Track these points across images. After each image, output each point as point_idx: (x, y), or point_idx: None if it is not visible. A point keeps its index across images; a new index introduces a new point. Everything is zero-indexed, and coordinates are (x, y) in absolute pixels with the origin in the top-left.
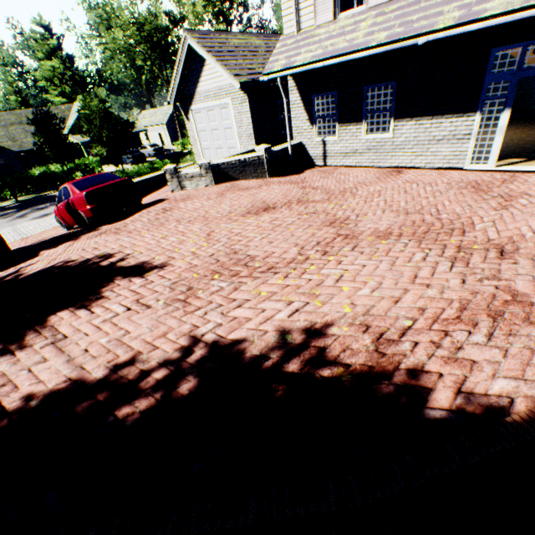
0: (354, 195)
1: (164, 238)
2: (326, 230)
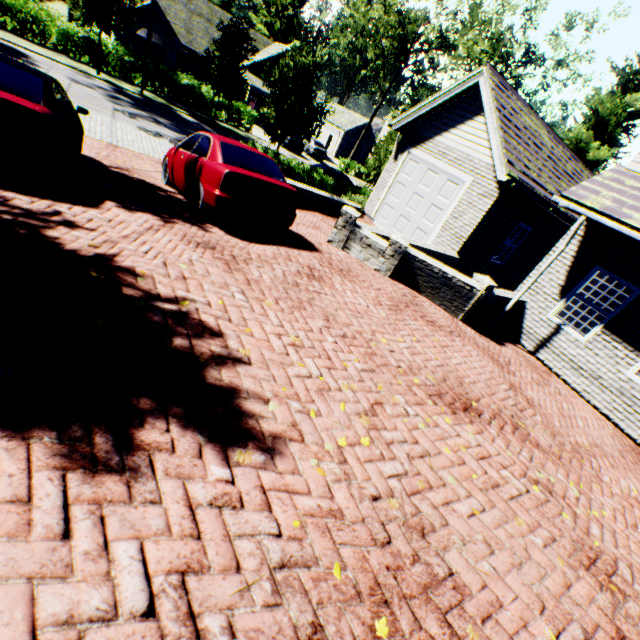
0: (598, 477)
1: (296, 349)
2: (588, 584)
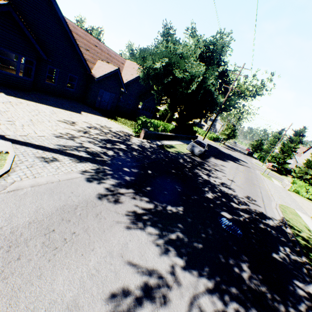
0: None
1: None
2: None
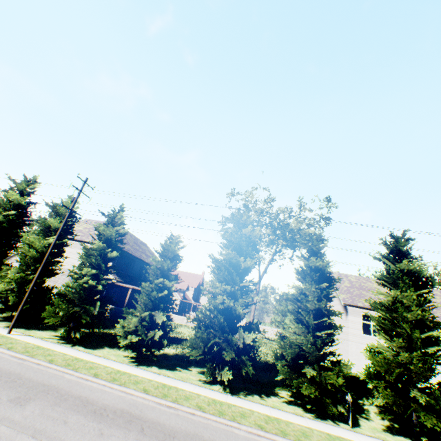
0: None
1: None
2: None
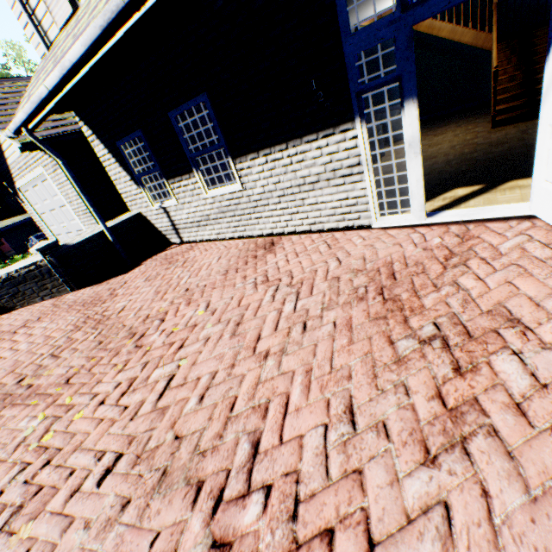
0: (136, 348)
1: None
2: None
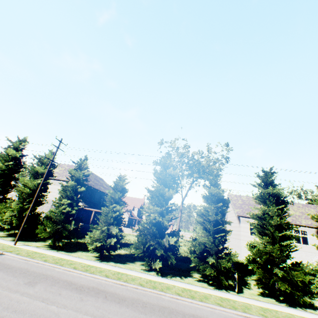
0: None
1: None
2: None
